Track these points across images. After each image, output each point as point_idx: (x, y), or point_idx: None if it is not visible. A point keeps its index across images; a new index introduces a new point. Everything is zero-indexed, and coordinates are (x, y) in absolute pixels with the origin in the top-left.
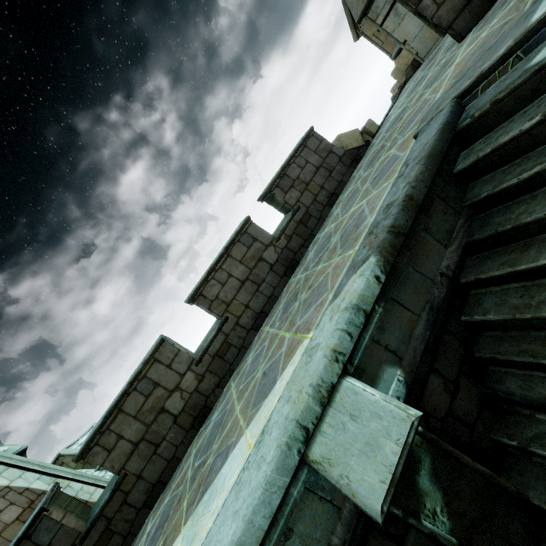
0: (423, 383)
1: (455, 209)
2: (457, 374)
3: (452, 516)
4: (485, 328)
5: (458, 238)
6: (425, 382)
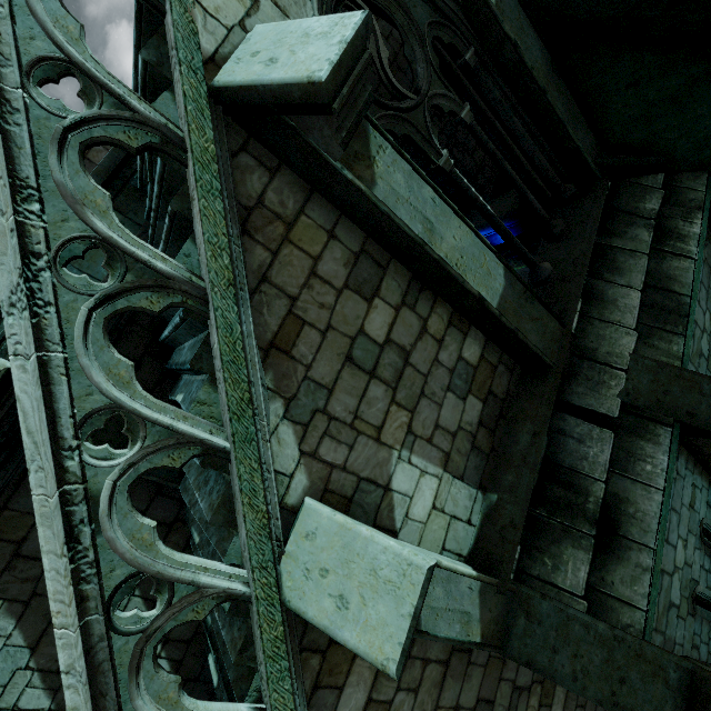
0: None
1: (135, 221)
2: (142, 355)
3: (98, 443)
4: (167, 320)
5: None
6: None
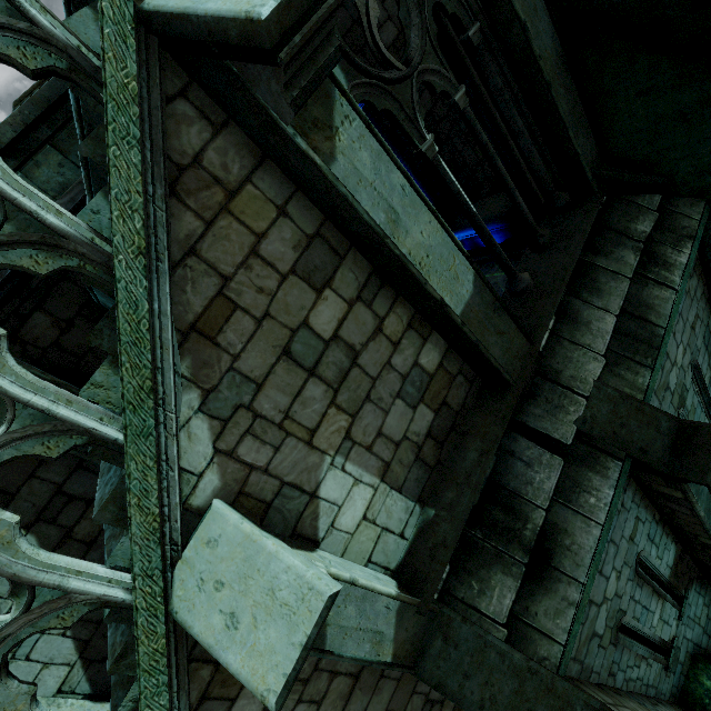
0: (25, 318)
1: (78, 165)
2: (74, 316)
3: None
4: None
5: (72, 193)
6: (27, 317)
